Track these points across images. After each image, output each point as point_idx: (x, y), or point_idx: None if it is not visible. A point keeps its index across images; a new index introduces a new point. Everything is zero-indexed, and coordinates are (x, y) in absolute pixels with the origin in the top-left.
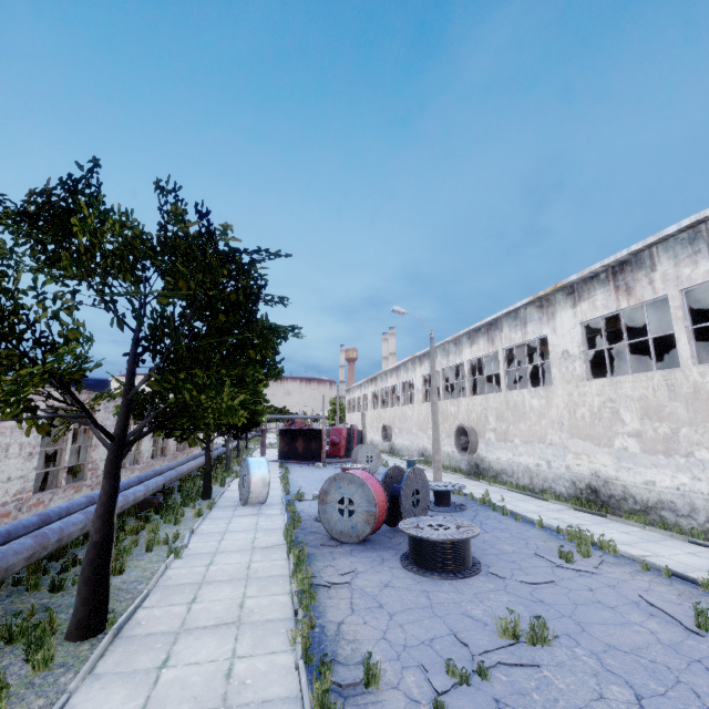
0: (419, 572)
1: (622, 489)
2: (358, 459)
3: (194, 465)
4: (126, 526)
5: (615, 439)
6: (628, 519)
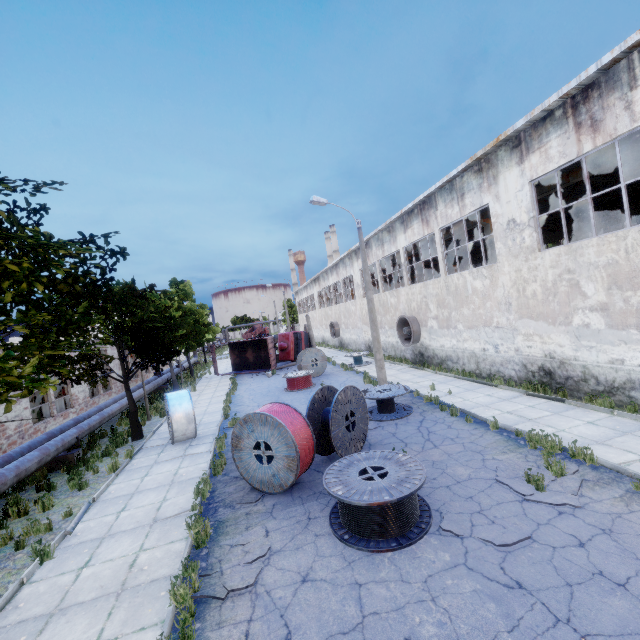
0: (350, 542)
1: (581, 369)
2: (303, 364)
3: None
4: (9, 510)
5: (574, 315)
6: (591, 402)
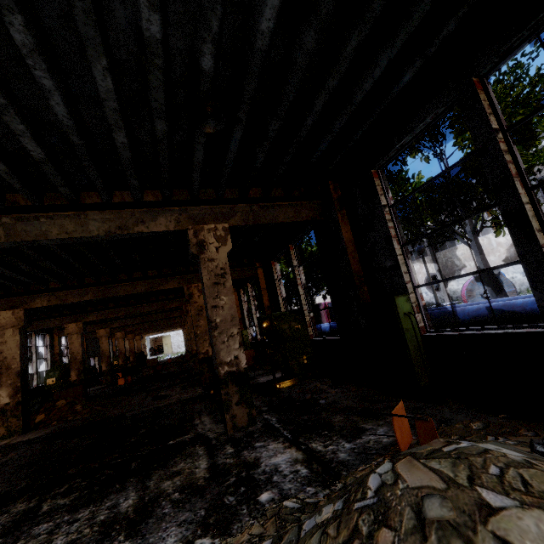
0: None
1: None
2: None
3: None
4: None
5: None
6: None
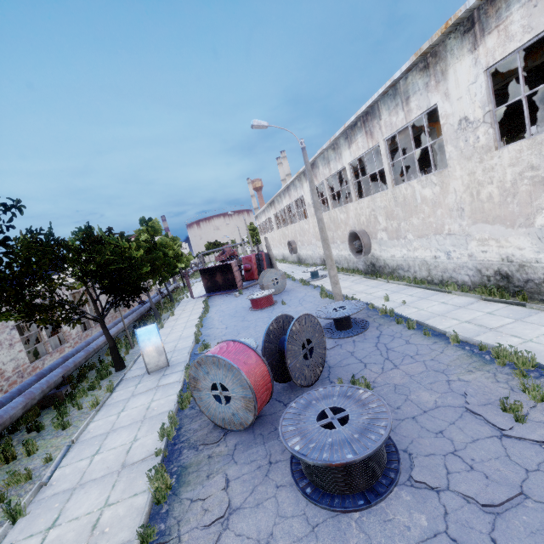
0: (313, 499)
1: (543, 271)
2: (264, 284)
3: (115, 332)
4: None
5: (536, 216)
6: None
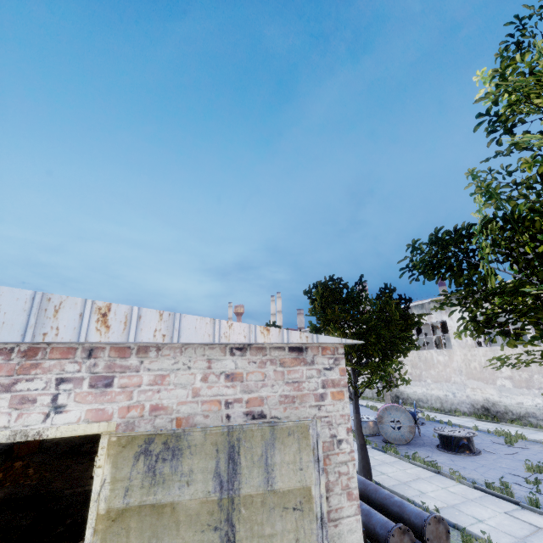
0: (457, 453)
1: (504, 407)
2: None
3: None
4: None
5: (497, 380)
6: (512, 423)
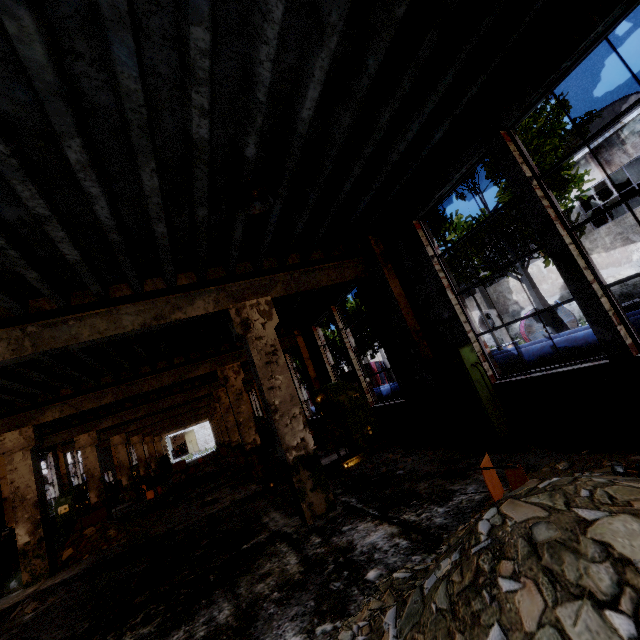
0: None
1: None
2: None
3: None
4: None
5: (632, 255)
6: None
